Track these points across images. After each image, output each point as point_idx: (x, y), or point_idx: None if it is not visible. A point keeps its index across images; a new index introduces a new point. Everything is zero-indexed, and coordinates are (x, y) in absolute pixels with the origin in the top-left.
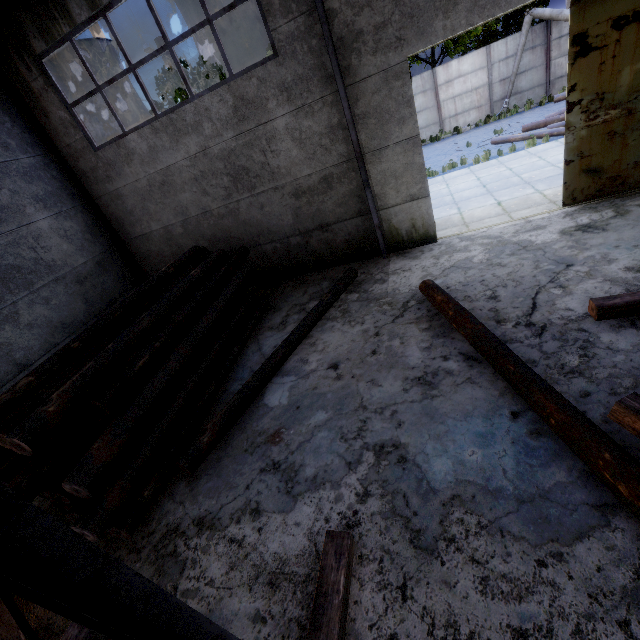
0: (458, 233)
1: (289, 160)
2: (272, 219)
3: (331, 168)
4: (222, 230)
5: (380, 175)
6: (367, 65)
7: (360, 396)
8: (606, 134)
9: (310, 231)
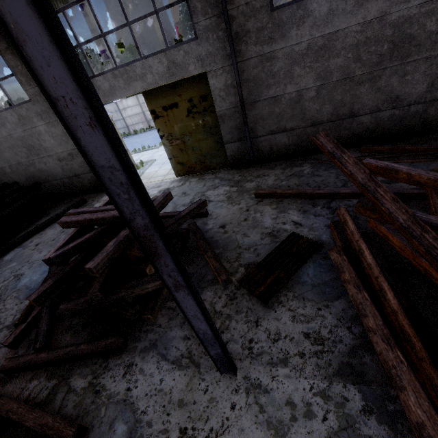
0: None
1: (51, 144)
2: (52, 169)
3: (71, 150)
4: (30, 172)
5: None
6: None
7: (31, 257)
8: (179, 149)
9: (71, 177)
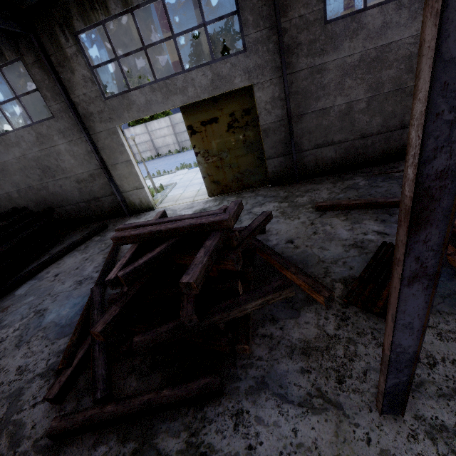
0: (166, 206)
1: (70, 165)
2: (68, 193)
3: (93, 170)
4: (41, 197)
5: (118, 176)
6: (99, 127)
7: (53, 289)
8: (215, 167)
9: (89, 200)
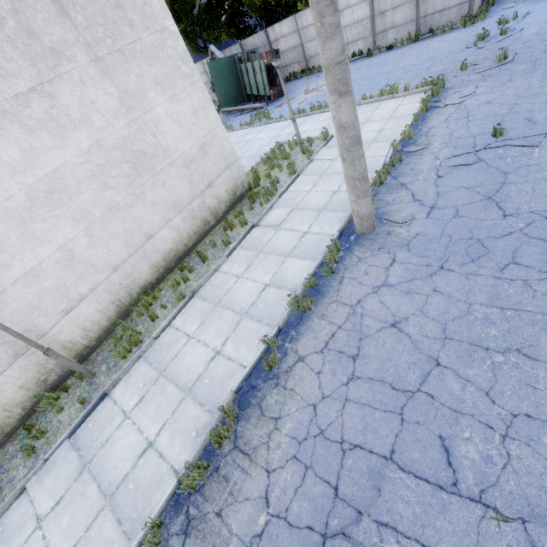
0: None
1: None
2: None
3: None
4: None
5: None
6: None
7: None
8: None
9: None
